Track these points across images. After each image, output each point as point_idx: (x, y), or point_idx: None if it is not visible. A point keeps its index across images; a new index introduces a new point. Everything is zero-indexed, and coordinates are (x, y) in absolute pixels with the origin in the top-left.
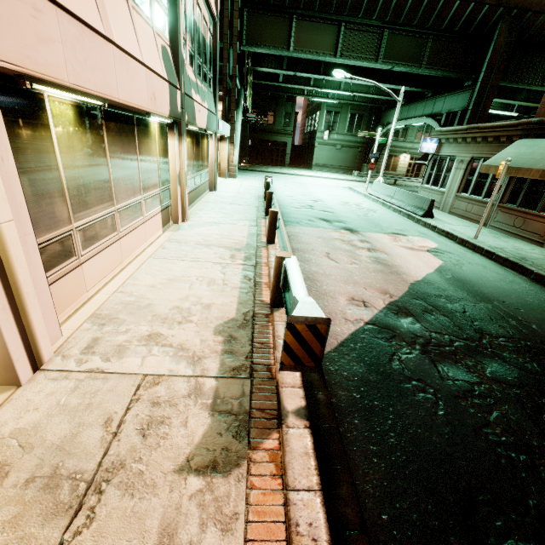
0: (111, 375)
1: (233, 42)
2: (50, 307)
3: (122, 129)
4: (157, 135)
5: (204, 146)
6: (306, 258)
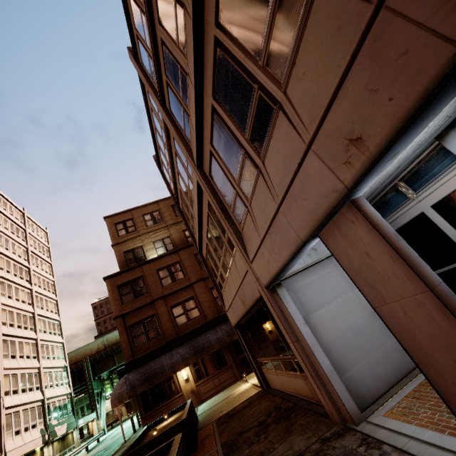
0: None
1: (90, 380)
2: None
3: None
4: (39, 451)
5: (69, 437)
6: None
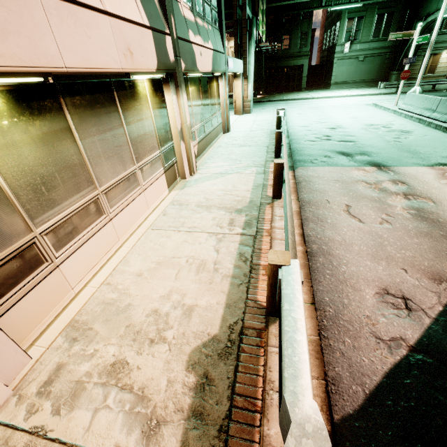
0: (50, 446)
1: None
2: (3, 342)
3: (94, 101)
4: (149, 94)
5: (214, 89)
6: (320, 216)
